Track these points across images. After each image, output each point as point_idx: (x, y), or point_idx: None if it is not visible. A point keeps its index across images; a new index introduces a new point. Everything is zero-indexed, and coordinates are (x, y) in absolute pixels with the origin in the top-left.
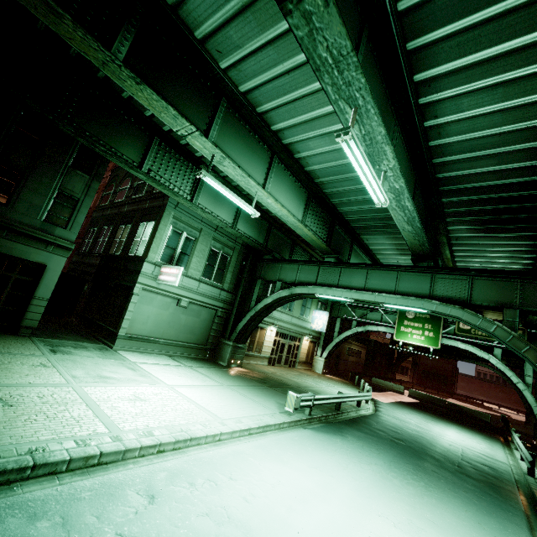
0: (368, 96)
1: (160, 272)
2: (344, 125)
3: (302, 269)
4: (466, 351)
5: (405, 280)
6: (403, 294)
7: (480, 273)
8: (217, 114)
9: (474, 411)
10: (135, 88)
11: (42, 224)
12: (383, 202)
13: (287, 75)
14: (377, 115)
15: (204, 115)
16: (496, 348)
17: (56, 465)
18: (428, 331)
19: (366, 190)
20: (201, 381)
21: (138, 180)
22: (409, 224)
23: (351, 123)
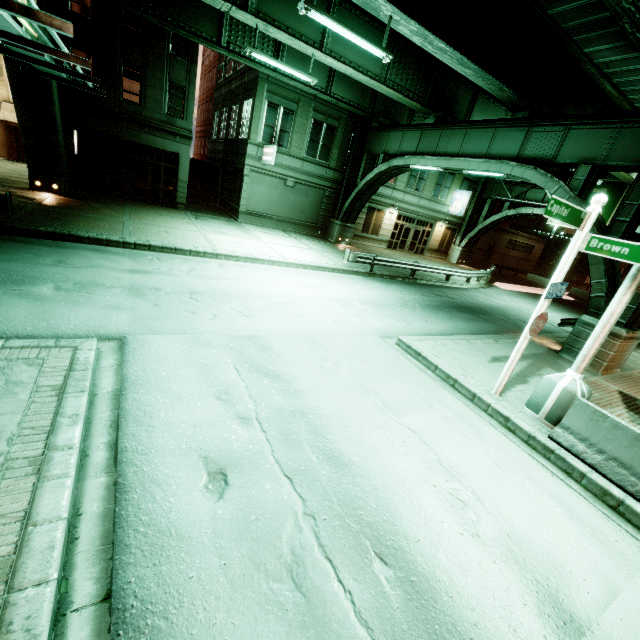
0: None
1: (263, 153)
2: None
3: (406, 137)
4: None
5: (499, 139)
6: (492, 157)
7: (580, 121)
8: None
9: None
10: None
11: (167, 118)
12: (385, 57)
13: None
14: None
15: None
16: None
17: (185, 251)
18: None
19: None
20: (295, 244)
21: None
22: (466, 67)
23: None
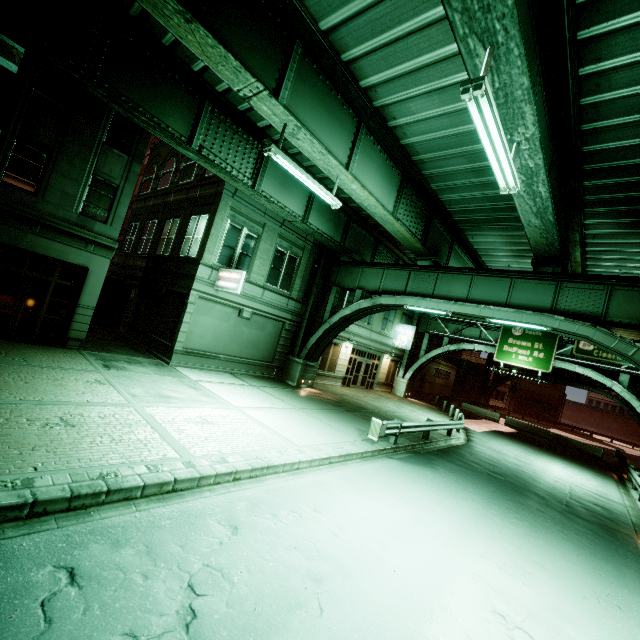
0: (514, 27)
1: (218, 277)
2: (470, 75)
3: (388, 275)
4: (580, 376)
5: (521, 290)
6: (516, 306)
7: (623, 282)
8: (290, 65)
9: (583, 444)
10: (184, 28)
11: (78, 218)
12: (511, 187)
13: (388, 0)
14: (522, 57)
15: (272, 67)
16: (623, 374)
17: (130, 491)
18: (538, 351)
19: (480, 170)
20: (271, 403)
21: (185, 161)
22: (538, 217)
23: (485, 71)
